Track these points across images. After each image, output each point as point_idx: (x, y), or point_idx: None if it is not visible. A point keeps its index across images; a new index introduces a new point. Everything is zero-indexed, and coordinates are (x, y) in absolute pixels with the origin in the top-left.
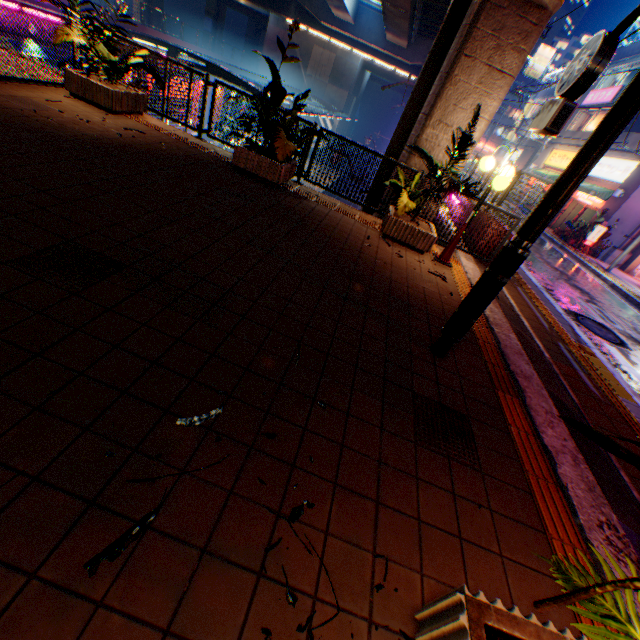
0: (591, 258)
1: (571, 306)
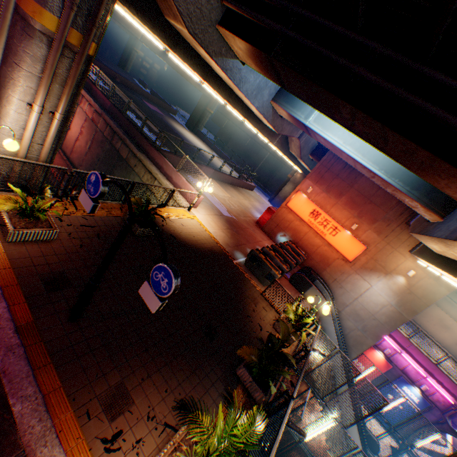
0: None
1: None
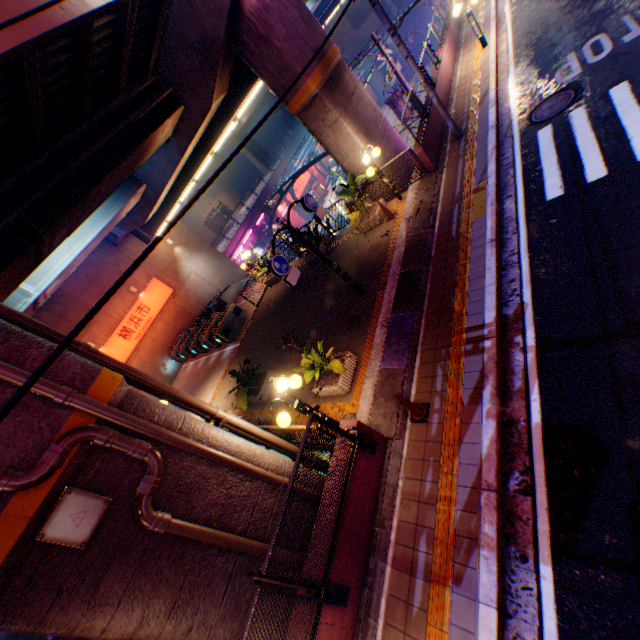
0: None
1: (539, 96)
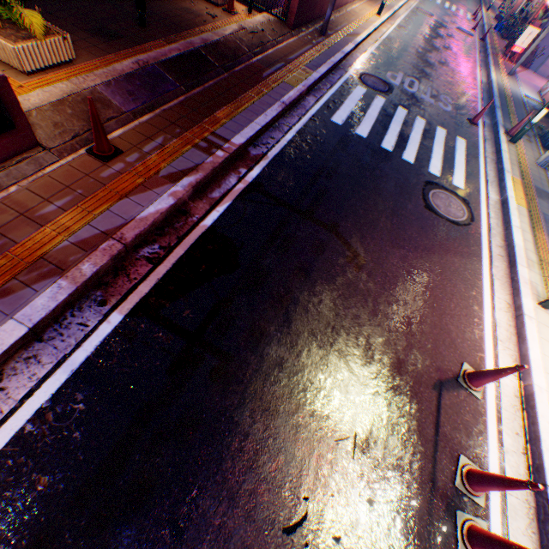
0: (519, 69)
1: (375, 72)
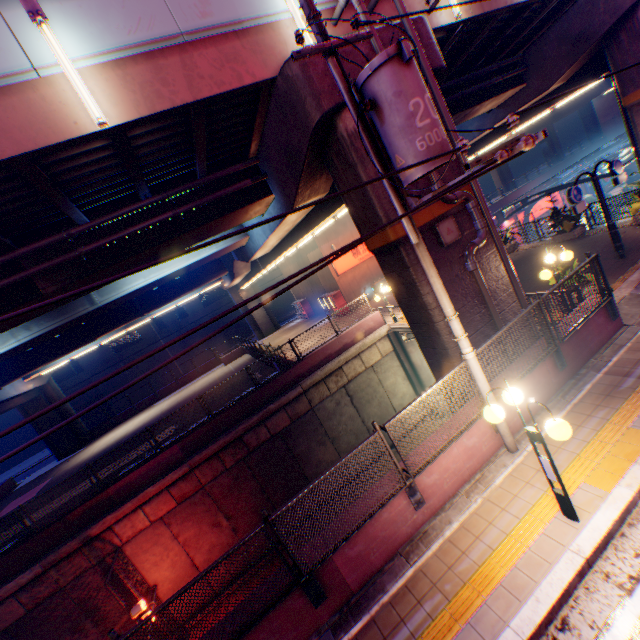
0: None
1: None
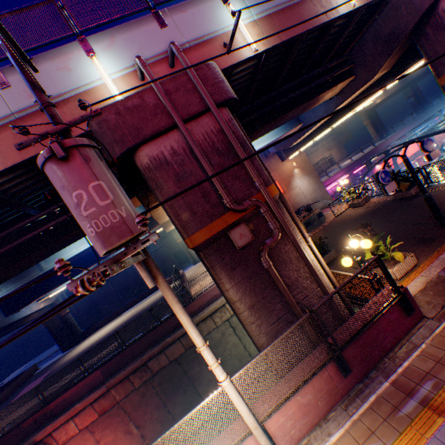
0: None
1: None
